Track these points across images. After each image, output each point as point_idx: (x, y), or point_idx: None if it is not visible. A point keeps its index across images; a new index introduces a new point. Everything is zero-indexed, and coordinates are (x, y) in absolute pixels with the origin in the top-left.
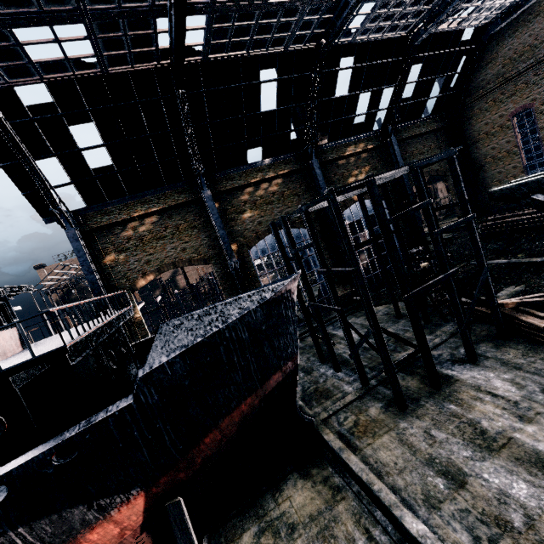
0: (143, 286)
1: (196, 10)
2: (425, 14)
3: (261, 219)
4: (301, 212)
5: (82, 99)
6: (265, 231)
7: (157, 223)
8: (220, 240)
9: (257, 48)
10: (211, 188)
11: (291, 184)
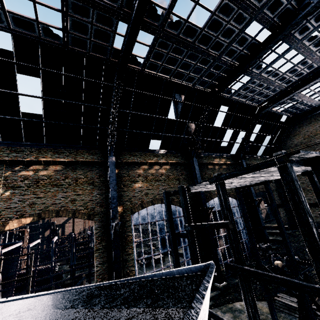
0: (12, 228)
1: (149, 29)
2: (270, 97)
3: (148, 191)
4: (217, 181)
5: (38, 59)
6: (149, 201)
7: (60, 171)
8: (109, 200)
9: (176, 77)
10: (116, 157)
11: (176, 171)
